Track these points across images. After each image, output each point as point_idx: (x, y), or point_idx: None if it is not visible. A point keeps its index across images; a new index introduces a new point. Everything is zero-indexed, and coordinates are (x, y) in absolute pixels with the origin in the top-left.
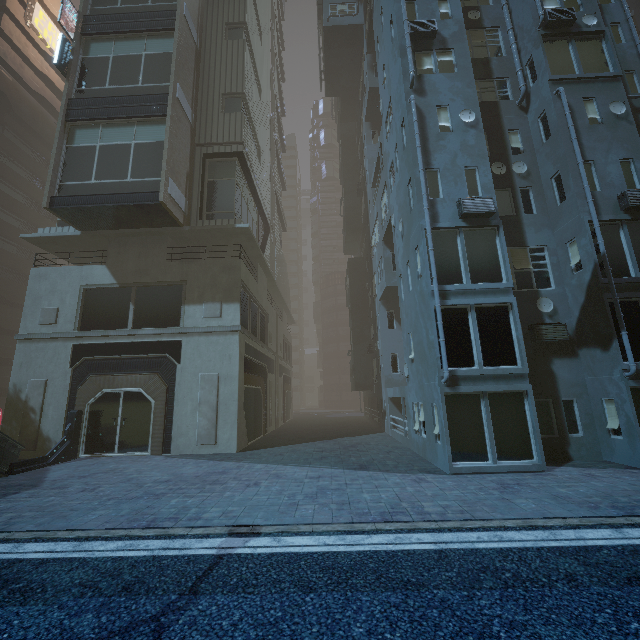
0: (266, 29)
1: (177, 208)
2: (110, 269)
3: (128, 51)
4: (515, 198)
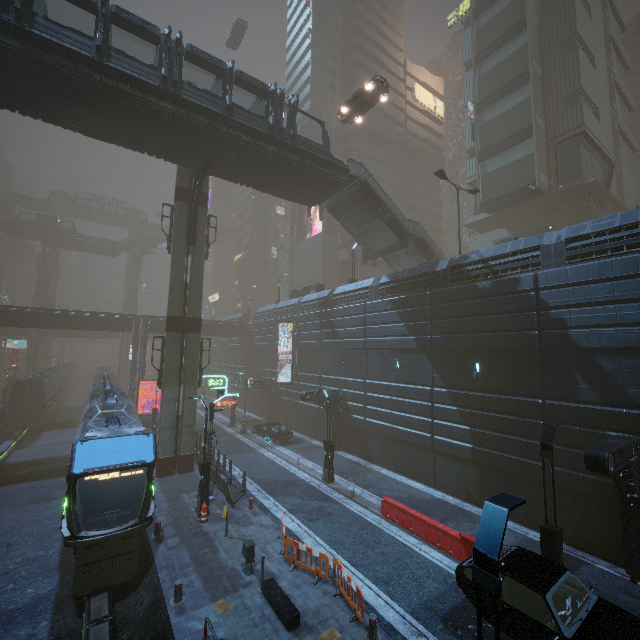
0: None
1: (544, 186)
2: (507, 229)
3: (503, 110)
4: None
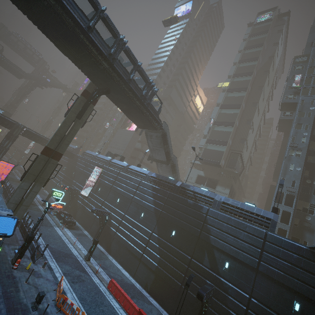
0: (262, 109)
1: (222, 165)
2: (204, 172)
3: (221, 130)
4: (311, 190)
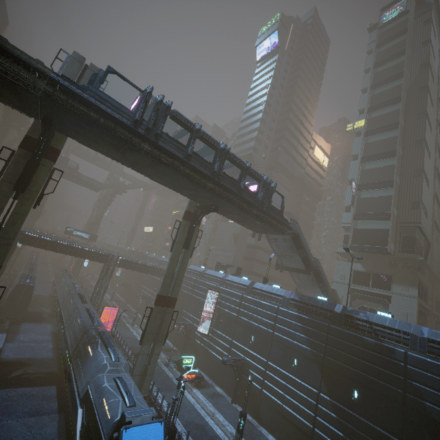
0: (432, 144)
1: (391, 250)
2: (362, 265)
3: (373, 195)
4: None
